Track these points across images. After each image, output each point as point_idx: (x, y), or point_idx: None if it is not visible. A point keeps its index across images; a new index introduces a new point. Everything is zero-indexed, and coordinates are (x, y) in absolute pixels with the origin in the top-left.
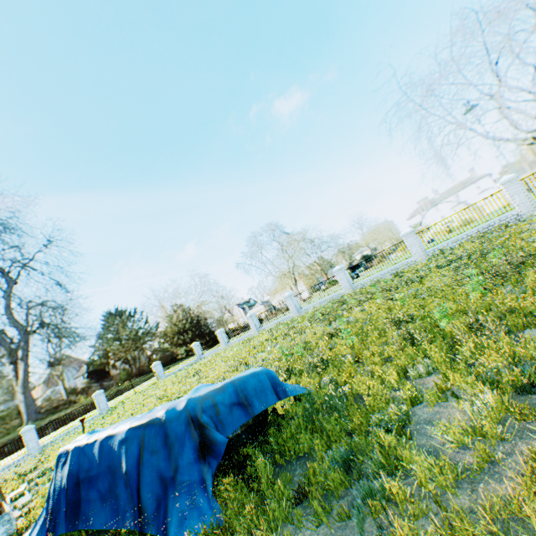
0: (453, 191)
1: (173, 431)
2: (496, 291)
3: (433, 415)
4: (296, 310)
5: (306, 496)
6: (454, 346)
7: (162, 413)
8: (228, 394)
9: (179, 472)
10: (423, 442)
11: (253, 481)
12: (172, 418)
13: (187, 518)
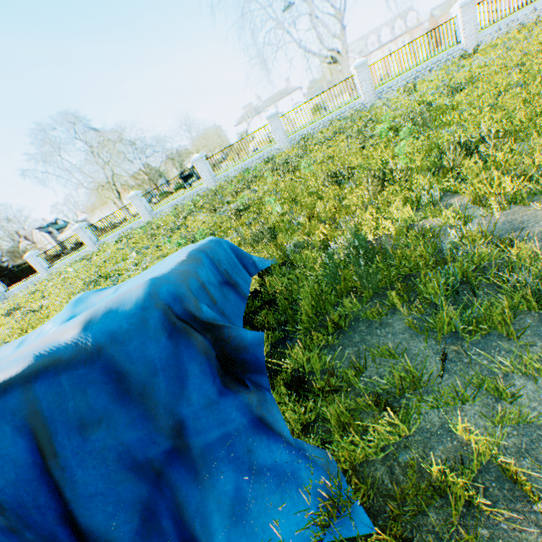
0: (286, 91)
1: (137, 361)
2: (428, 135)
3: (510, 224)
4: (148, 213)
5: (444, 359)
6: (444, 174)
7: (73, 335)
8: (208, 269)
9: (192, 433)
10: (541, 246)
11: (304, 381)
12: (119, 334)
13: (249, 502)
